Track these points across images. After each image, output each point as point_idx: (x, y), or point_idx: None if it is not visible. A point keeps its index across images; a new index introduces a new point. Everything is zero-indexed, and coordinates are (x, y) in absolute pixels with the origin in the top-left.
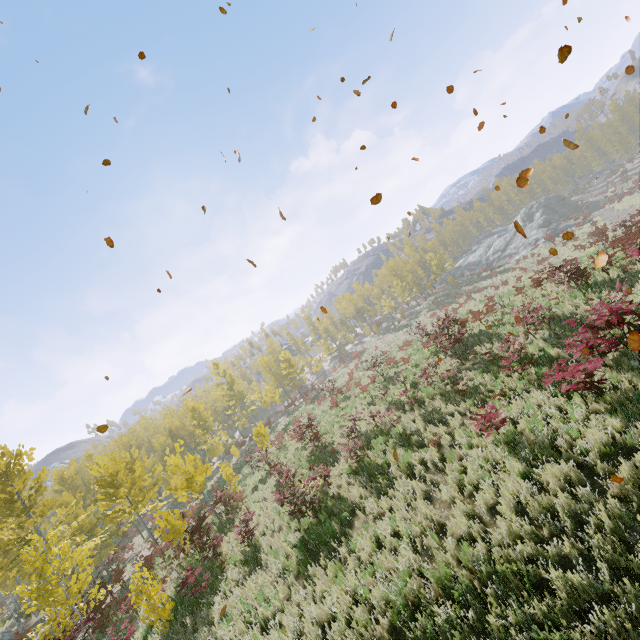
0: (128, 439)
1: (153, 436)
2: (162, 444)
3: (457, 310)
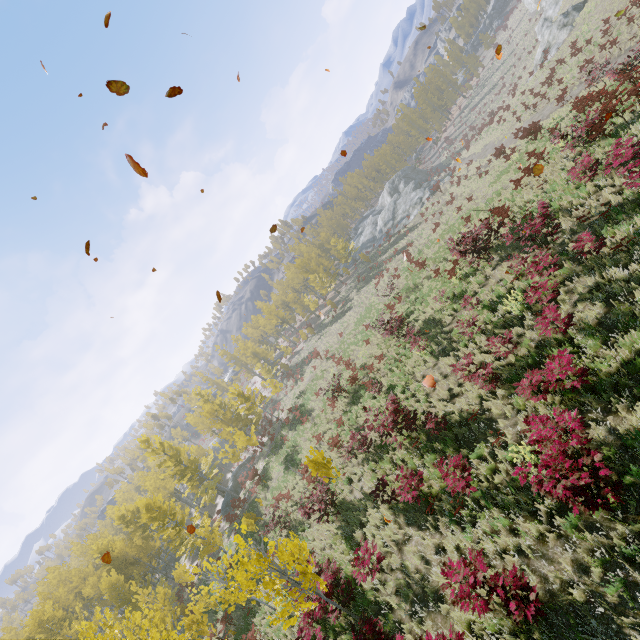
0: (42, 613)
1: (80, 586)
2: (111, 585)
3: (401, 268)
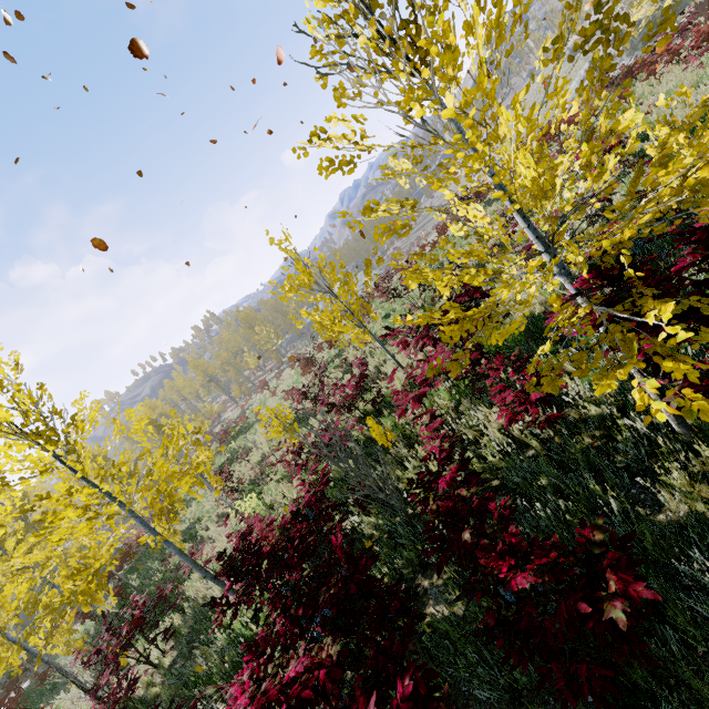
0: None
1: None
2: None
3: None
